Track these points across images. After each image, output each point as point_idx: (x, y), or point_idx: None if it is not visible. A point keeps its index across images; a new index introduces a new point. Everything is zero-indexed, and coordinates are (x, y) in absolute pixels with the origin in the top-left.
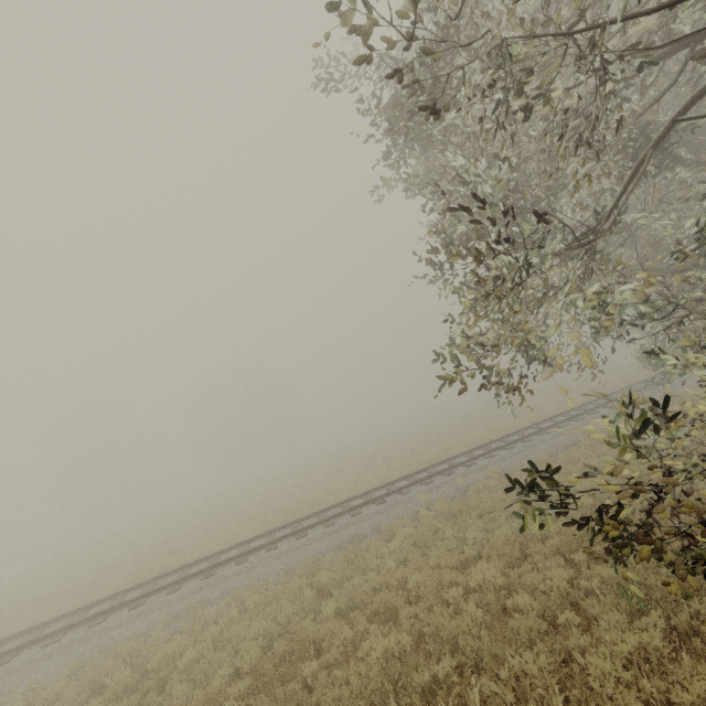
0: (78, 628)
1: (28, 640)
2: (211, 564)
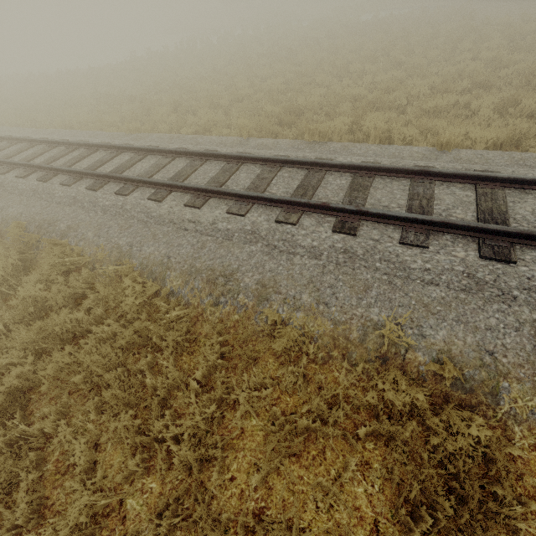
0: (22, 168)
1: (14, 152)
2: (124, 164)
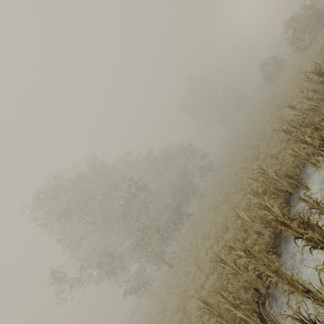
0: None
1: None
2: None
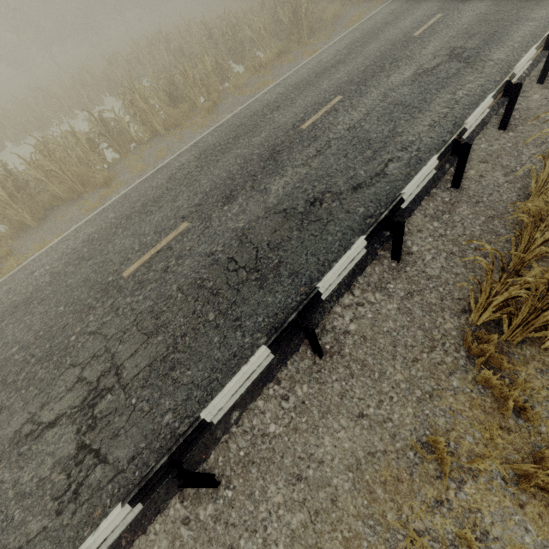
0: None
1: None
2: None
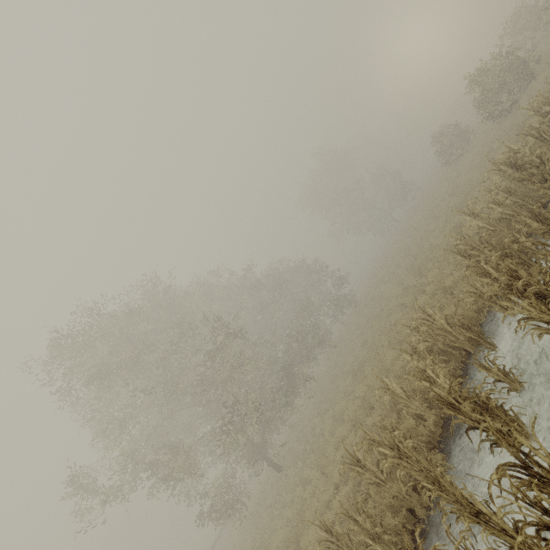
0: None
1: None
2: None
